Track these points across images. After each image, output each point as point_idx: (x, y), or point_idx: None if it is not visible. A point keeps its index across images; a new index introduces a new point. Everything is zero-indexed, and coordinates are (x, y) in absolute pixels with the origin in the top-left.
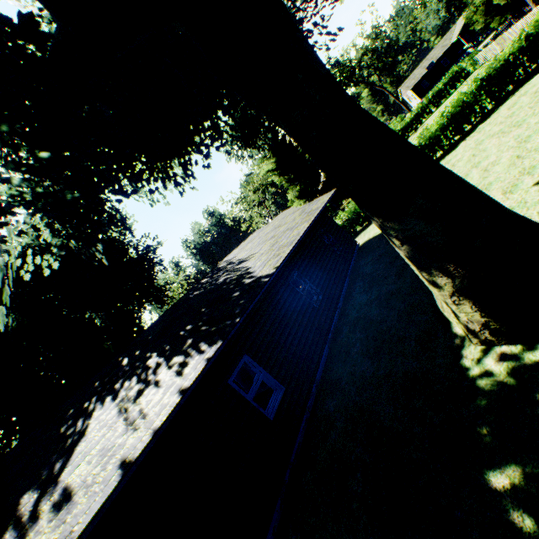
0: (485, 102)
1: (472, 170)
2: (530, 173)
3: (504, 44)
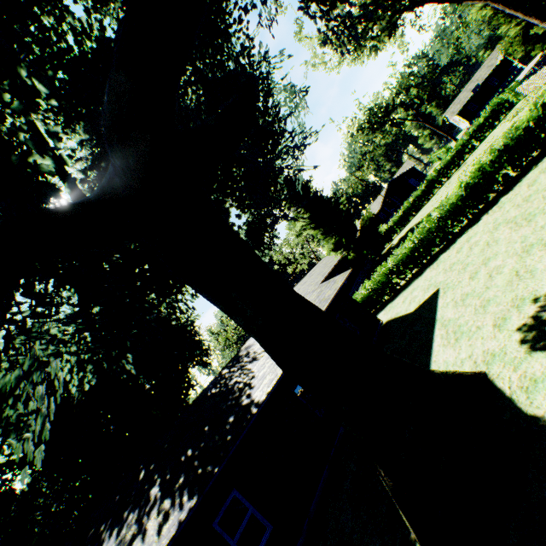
0: (508, 169)
1: (481, 268)
2: (519, 307)
3: (544, 77)
